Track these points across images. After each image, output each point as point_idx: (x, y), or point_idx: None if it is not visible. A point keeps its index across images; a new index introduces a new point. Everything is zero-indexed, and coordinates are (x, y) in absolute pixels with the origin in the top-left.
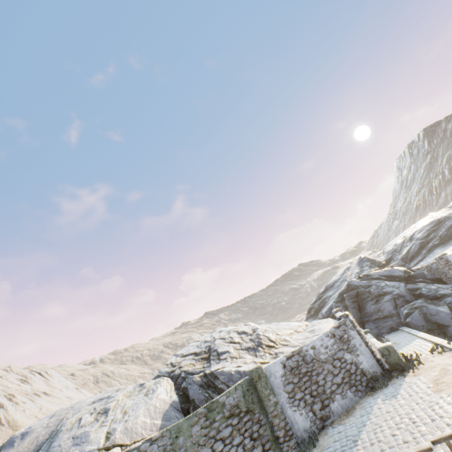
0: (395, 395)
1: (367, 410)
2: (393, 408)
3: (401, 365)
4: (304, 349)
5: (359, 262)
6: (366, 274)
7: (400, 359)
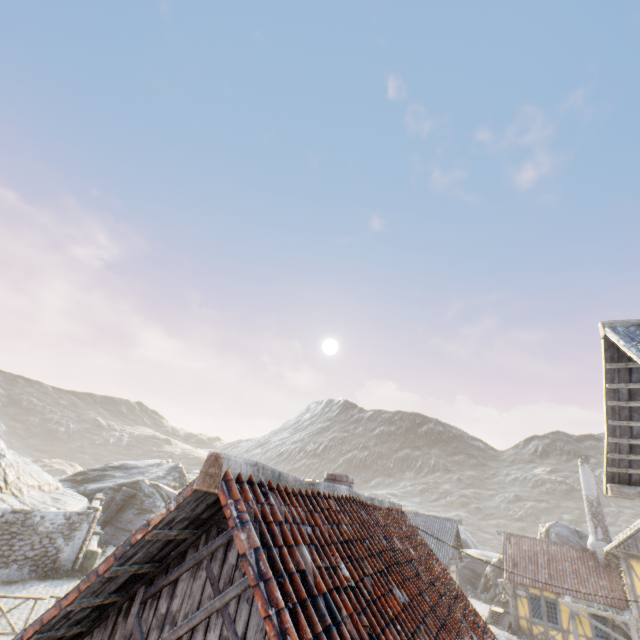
0: (59, 586)
1: (27, 586)
2: (47, 592)
3: (88, 571)
4: (35, 513)
5: (173, 467)
6: (161, 485)
7: (93, 566)
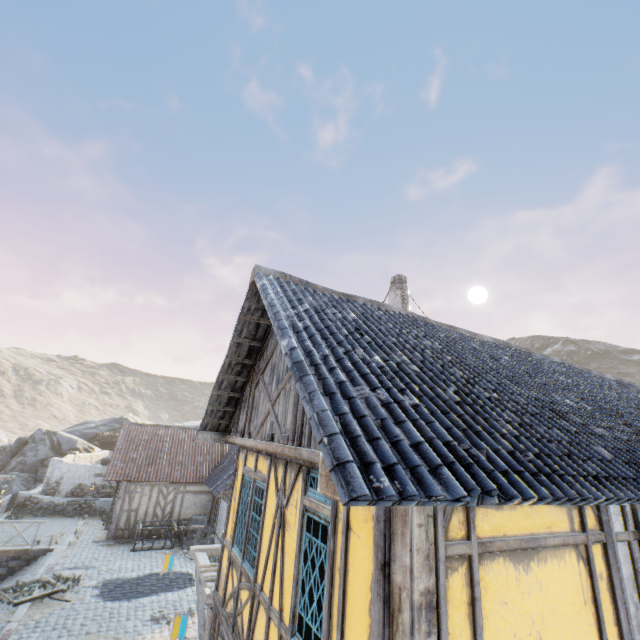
0: None
1: None
2: None
3: None
4: None
5: (114, 419)
6: (58, 432)
7: None
